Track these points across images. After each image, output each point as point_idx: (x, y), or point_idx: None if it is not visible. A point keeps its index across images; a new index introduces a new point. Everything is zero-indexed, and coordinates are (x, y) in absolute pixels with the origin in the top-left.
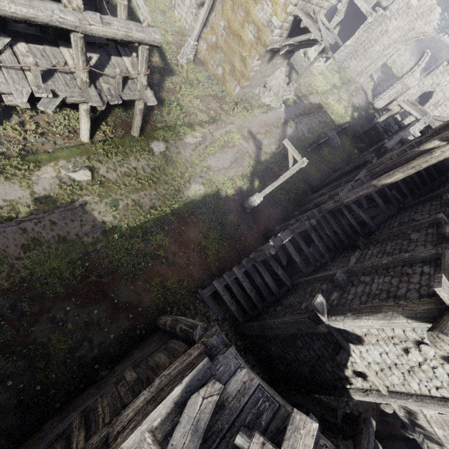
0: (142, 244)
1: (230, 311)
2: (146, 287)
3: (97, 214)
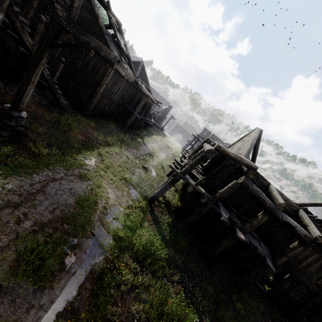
0: (107, 138)
1: (45, 94)
2: (95, 127)
3: (130, 154)
